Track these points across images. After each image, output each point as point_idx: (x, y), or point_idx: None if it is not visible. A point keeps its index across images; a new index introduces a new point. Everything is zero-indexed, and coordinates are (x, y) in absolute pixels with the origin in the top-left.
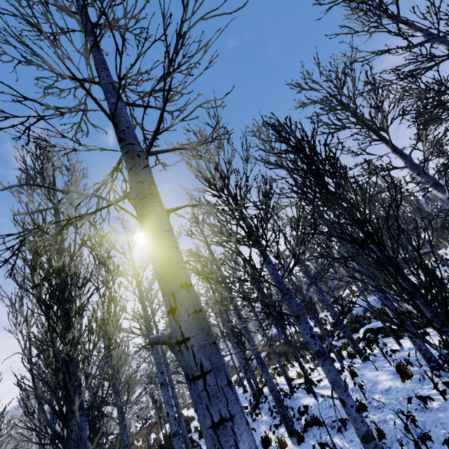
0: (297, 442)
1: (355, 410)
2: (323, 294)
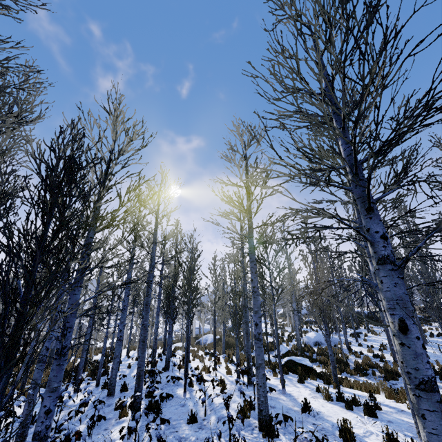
0: (132, 417)
1: (45, 410)
2: (246, 309)
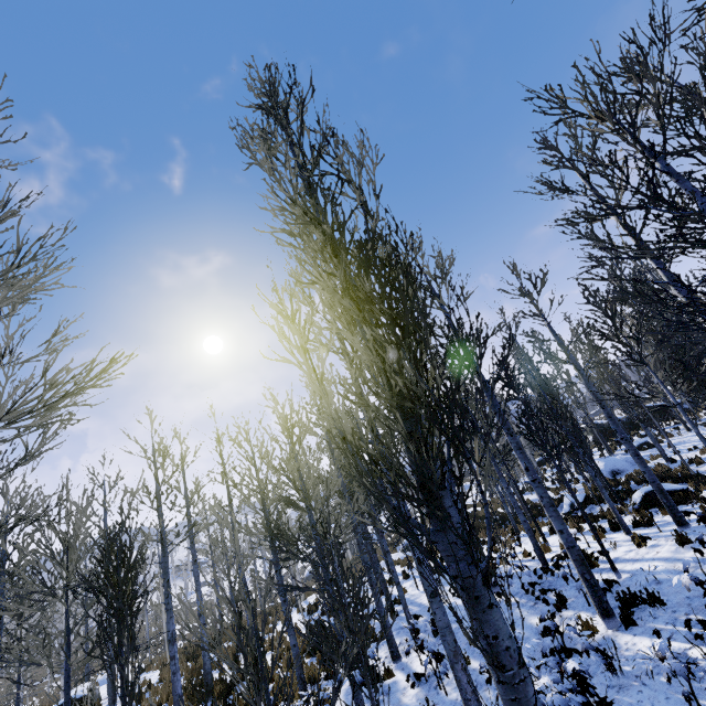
0: (624, 625)
1: None
2: (615, 421)
